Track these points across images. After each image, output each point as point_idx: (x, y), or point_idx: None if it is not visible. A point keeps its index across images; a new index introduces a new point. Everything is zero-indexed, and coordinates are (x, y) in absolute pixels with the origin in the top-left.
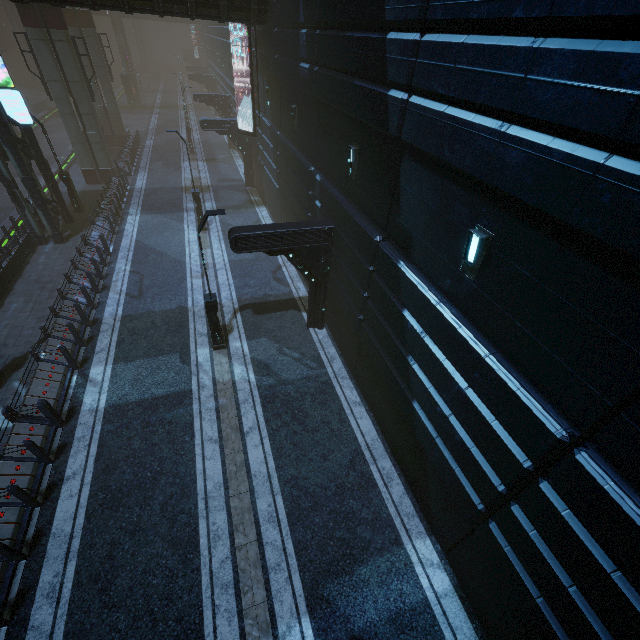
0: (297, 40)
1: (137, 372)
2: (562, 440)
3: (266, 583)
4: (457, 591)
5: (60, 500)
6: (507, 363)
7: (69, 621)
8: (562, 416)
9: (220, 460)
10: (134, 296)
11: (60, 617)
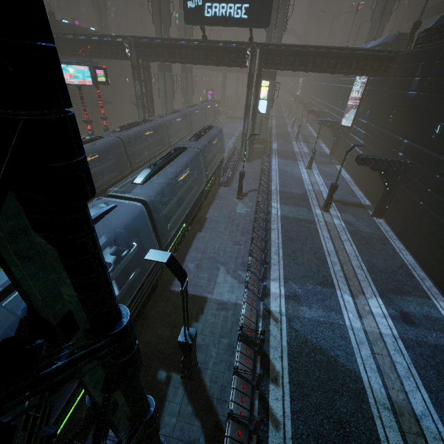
0: (410, 82)
1: (290, 209)
2: None
3: (358, 283)
4: None
5: (271, 233)
6: None
7: (284, 261)
8: None
9: (332, 244)
10: (282, 185)
11: (280, 259)
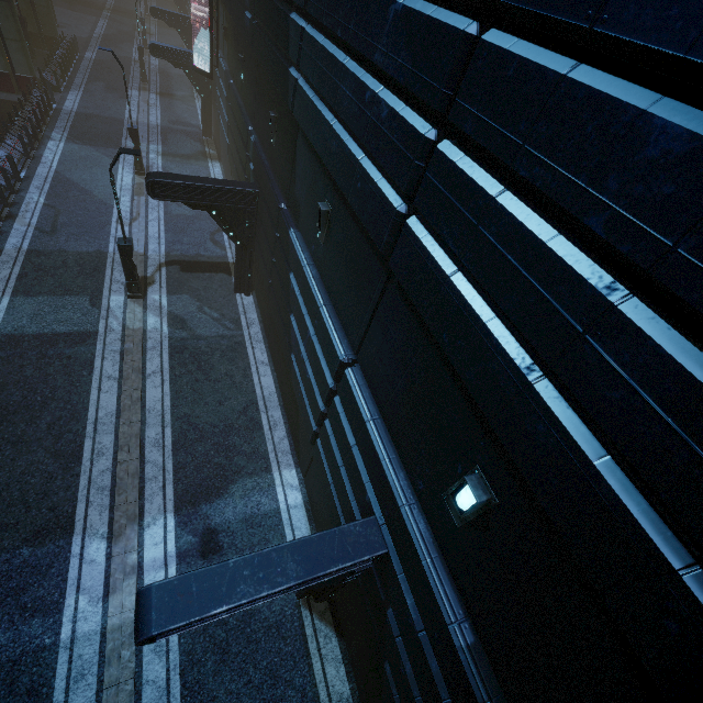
0: None
1: (38, 307)
2: (343, 362)
3: (141, 489)
4: (306, 505)
5: None
6: (333, 312)
7: None
8: (350, 348)
9: (116, 395)
10: (45, 231)
11: None
